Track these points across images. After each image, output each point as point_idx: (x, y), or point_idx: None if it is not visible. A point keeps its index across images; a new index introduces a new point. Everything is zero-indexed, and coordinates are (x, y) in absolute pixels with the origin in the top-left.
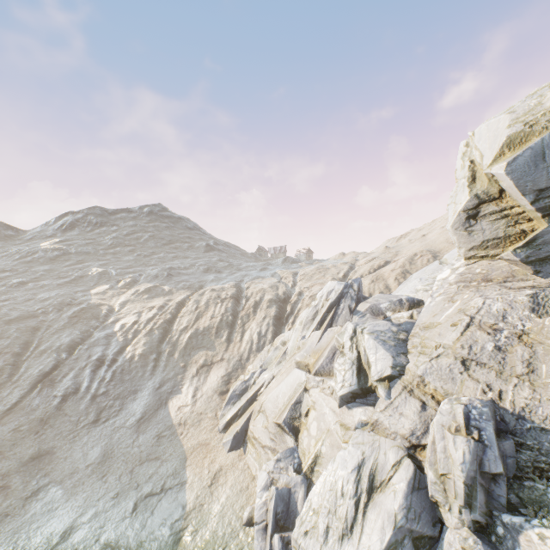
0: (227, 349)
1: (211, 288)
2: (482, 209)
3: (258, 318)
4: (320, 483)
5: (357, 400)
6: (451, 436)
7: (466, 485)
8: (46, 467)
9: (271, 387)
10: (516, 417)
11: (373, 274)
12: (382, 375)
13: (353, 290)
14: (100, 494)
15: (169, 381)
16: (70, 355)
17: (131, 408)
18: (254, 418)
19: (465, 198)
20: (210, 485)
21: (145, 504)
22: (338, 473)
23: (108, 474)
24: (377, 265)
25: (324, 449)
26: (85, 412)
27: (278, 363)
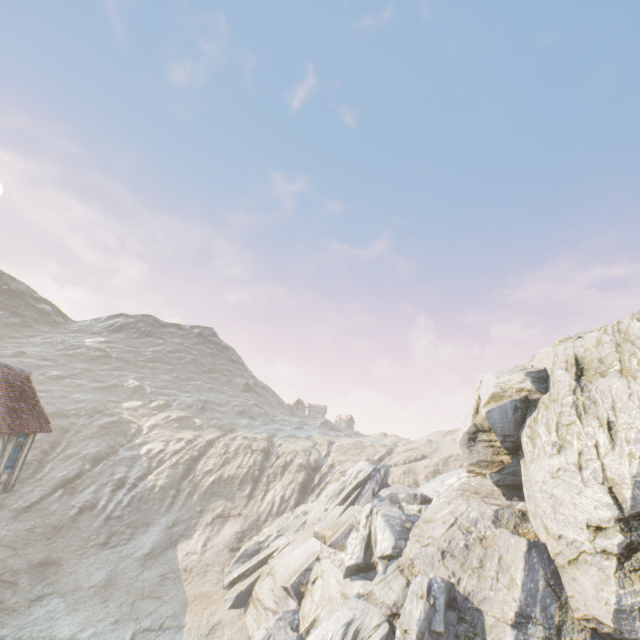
0: (247, 504)
1: (244, 434)
2: (479, 435)
3: (284, 480)
4: (314, 635)
5: (360, 574)
6: (416, 599)
7: (418, 637)
8: (52, 577)
9: (286, 551)
10: (464, 598)
11: (407, 465)
12: (384, 553)
13: (380, 475)
14: (101, 616)
15: (183, 522)
16: (93, 467)
17: (141, 540)
18: (262, 579)
19: (469, 424)
20: (207, 634)
21: (143, 636)
22: (330, 627)
23: (110, 600)
24: (414, 456)
25: (323, 613)
26: (97, 531)
27: (295, 530)
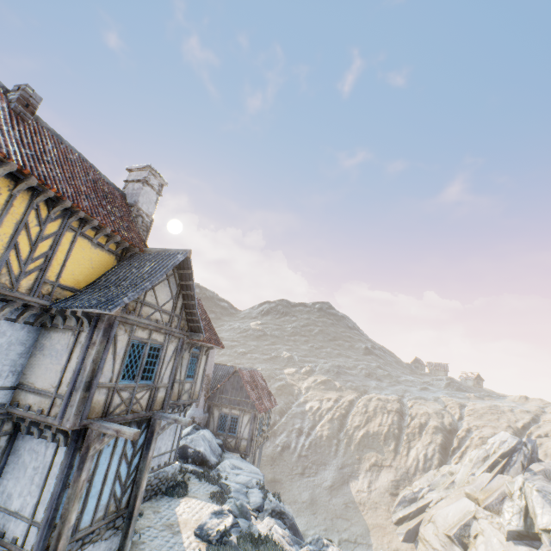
0: (394, 458)
1: (377, 396)
2: None
3: (423, 440)
4: None
5: (523, 541)
6: None
7: None
8: (279, 490)
9: (441, 505)
10: None
11: None
12: (546, 526)
13: (526, 449)
14: (315, 523)
15: (348, 466)
16: (280, 418)
17: (324, 475)
18: (424, 524)
19: None
20: None
21: (346, 544)
22: None
23: (317, 513)
24: None
25: None
26: (295, 464)
27: (445, 488)
